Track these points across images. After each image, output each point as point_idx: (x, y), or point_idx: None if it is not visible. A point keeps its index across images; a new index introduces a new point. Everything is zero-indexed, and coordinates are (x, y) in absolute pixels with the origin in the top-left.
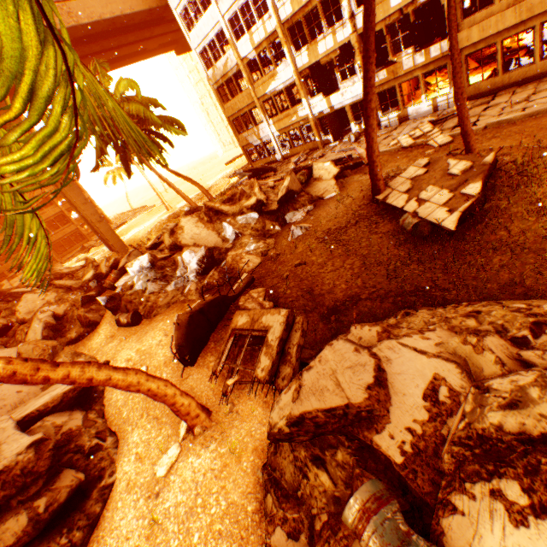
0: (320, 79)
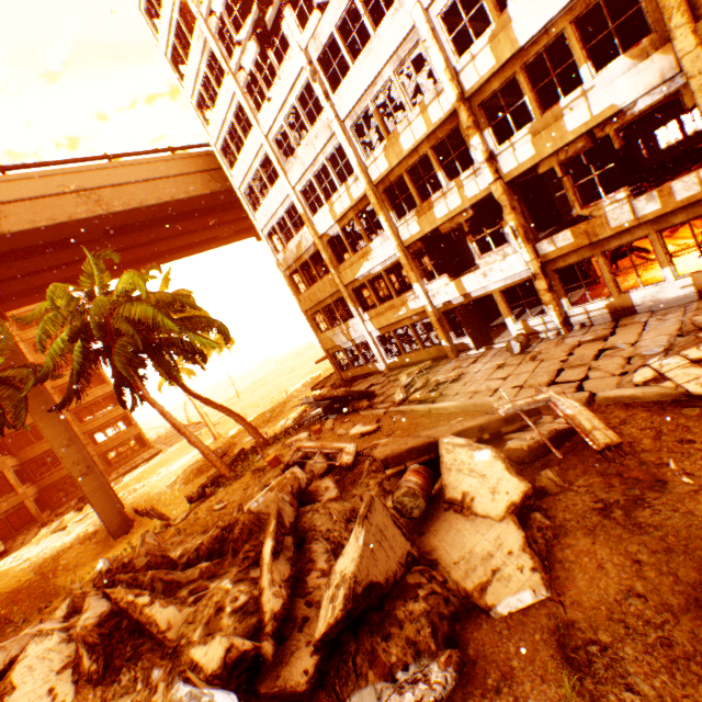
0: (440, 255)
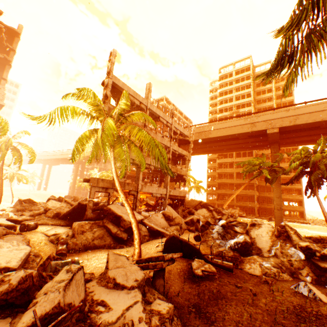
0: None
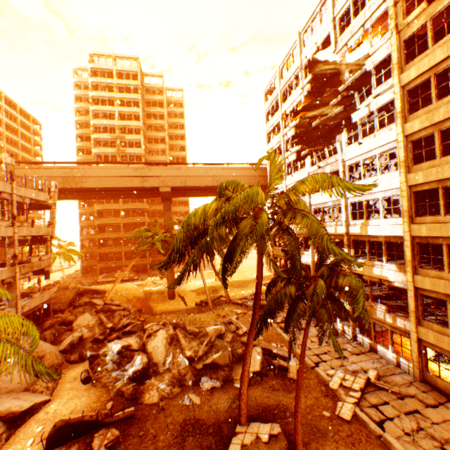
0: None
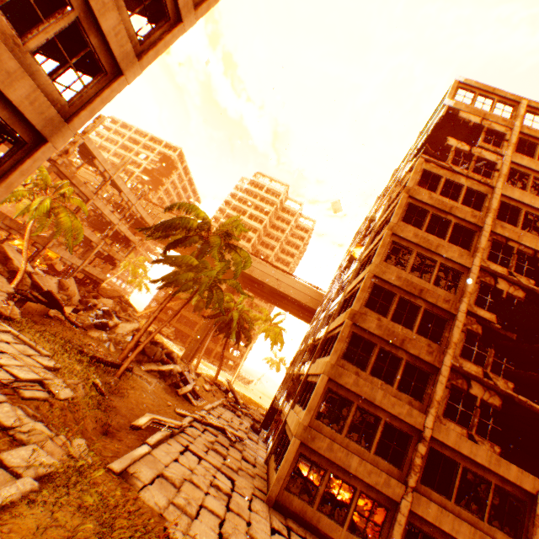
0: None
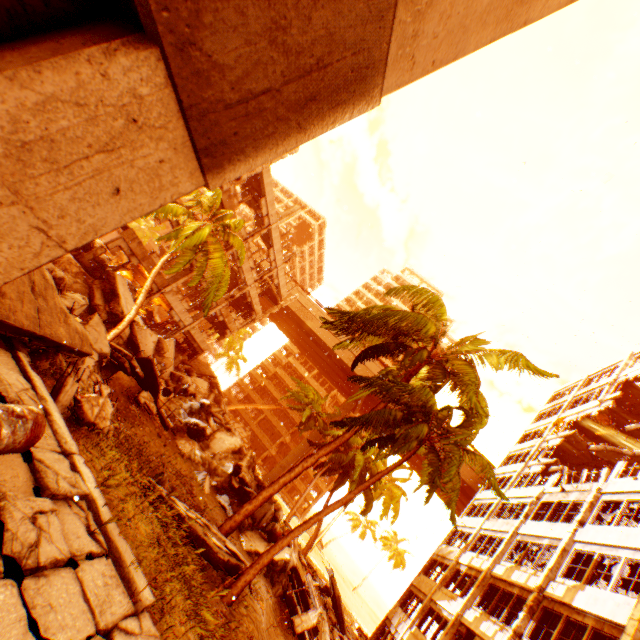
0: None
